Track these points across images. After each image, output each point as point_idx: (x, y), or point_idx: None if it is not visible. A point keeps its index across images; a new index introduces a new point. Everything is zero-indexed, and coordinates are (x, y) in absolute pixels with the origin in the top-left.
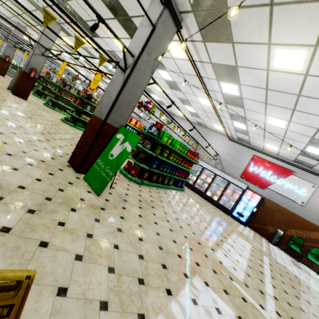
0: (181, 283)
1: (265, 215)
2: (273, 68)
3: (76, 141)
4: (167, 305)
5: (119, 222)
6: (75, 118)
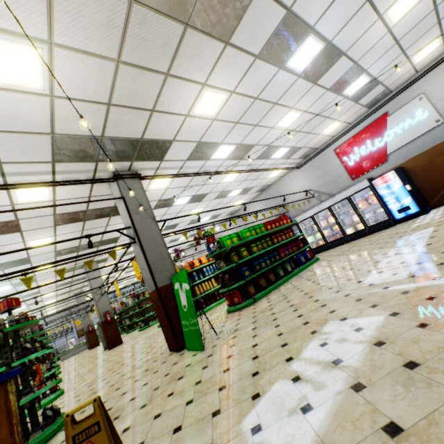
0: (306, 343)
1: (428, 176)
2: (214, 115)
3: None
4: (286, 370)
5: (229, 351)
6: None
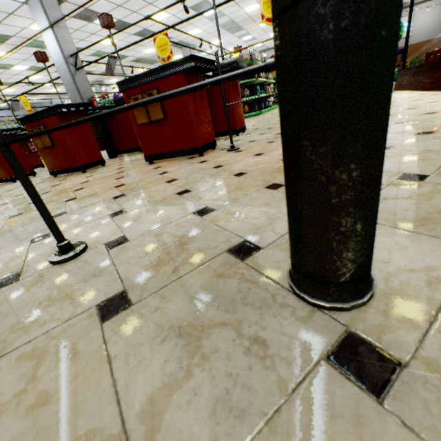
0: None
1: None
2: None
3: None
4: None
5: None
6: None
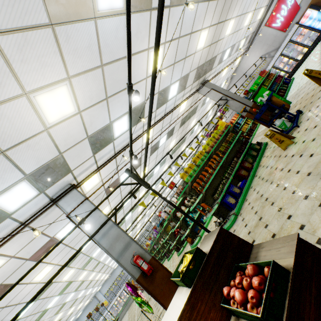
0: None
1: None
2: (229, 33)
3: None
4: None
5: (306, 87)
6: None
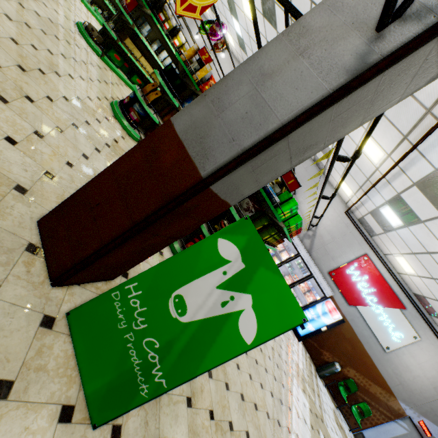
0: None
1: (331, 336)
2: None
3: (91, 112)
4: None
5: None
6: (108, 37)
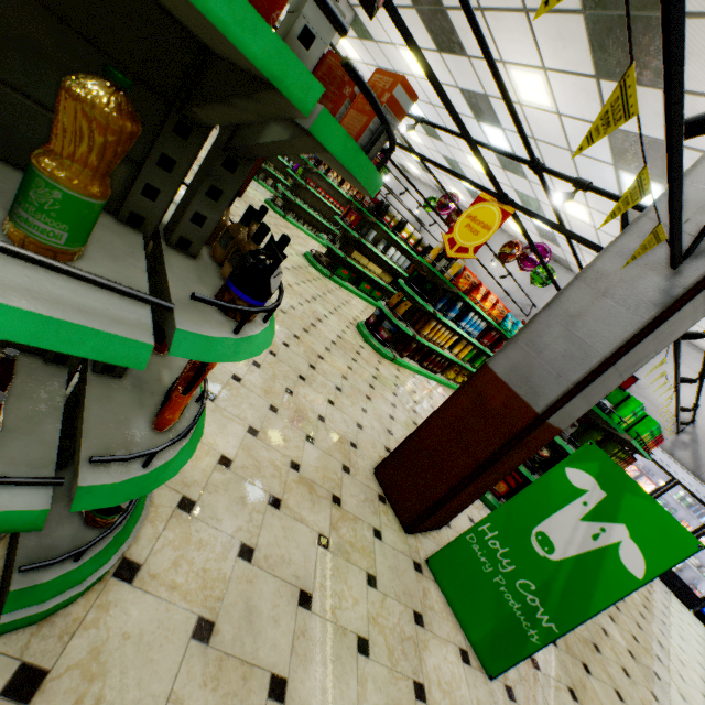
0: None
1: None
2: None
3: (351, 347)
4: None
5: None
6: (333, 256)
